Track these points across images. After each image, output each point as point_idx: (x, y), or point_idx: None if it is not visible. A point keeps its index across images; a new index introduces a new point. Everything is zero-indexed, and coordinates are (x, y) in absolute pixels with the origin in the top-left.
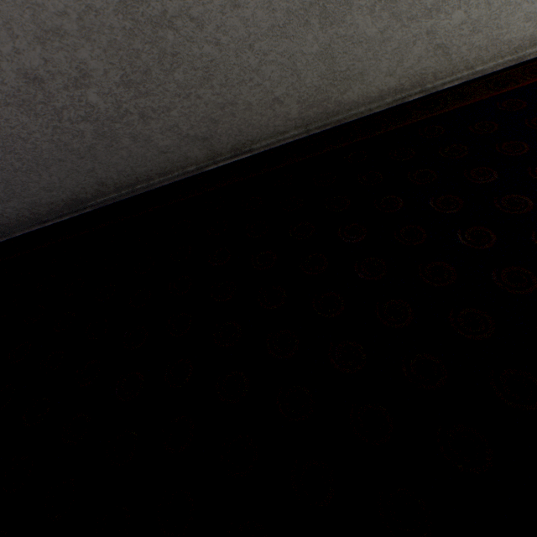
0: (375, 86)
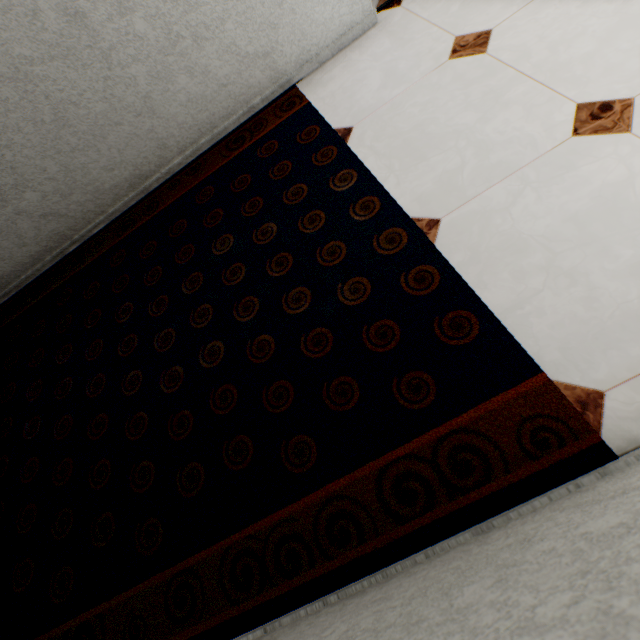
0: (20, 256)
